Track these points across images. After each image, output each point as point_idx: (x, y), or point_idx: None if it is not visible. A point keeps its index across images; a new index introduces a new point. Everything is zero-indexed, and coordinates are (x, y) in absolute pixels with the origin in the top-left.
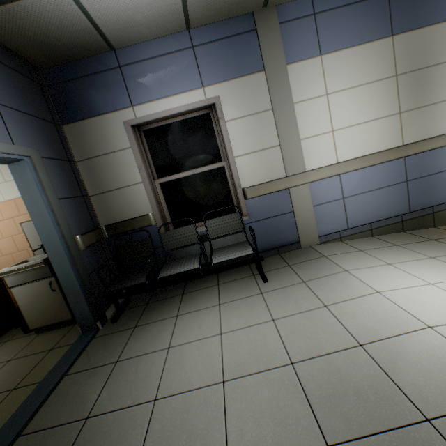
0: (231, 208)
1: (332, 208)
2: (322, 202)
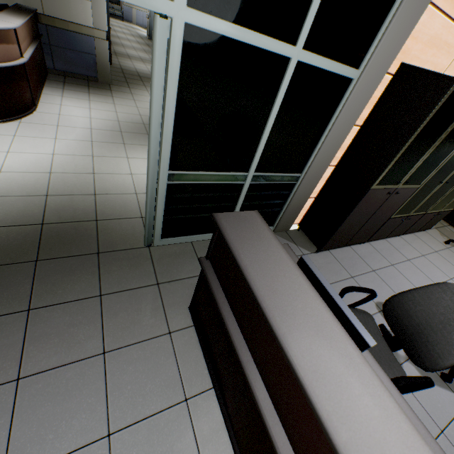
0: (120, 5)
1: (140, 19)
2: (139, 16)
